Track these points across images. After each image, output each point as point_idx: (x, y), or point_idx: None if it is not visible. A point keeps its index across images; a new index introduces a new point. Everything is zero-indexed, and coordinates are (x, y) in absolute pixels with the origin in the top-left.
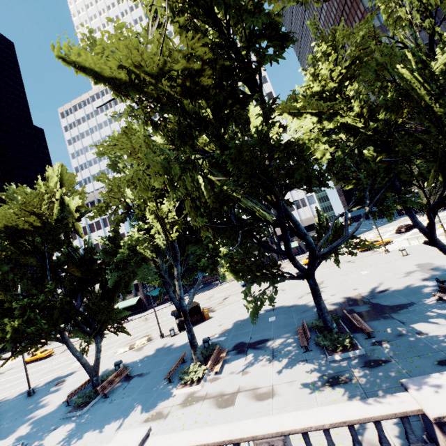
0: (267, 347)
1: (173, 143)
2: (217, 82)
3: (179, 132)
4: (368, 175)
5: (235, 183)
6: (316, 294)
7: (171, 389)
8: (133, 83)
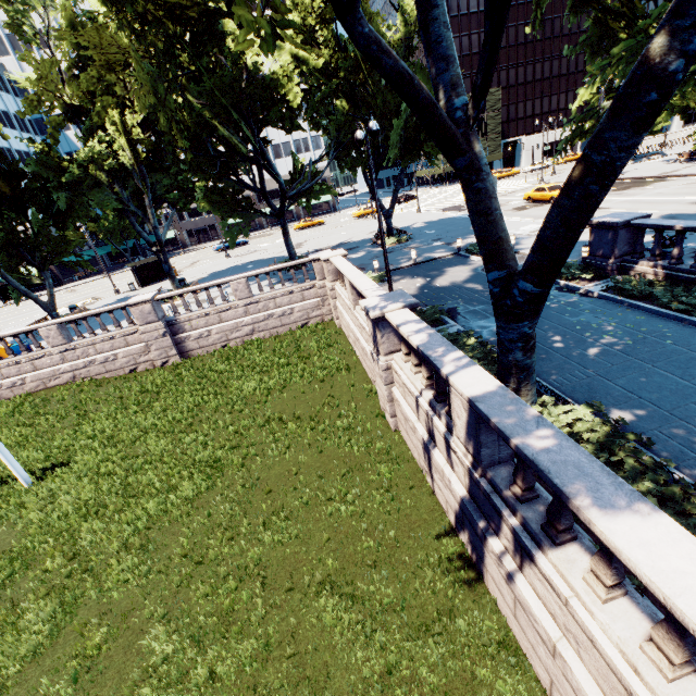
0: None
1: (147, 50)
2: (199, 14)
3: (163, 51)
4: (337, 127)
5: (212, 108)
6: (286, 232)
7: None
8: (126, 1)
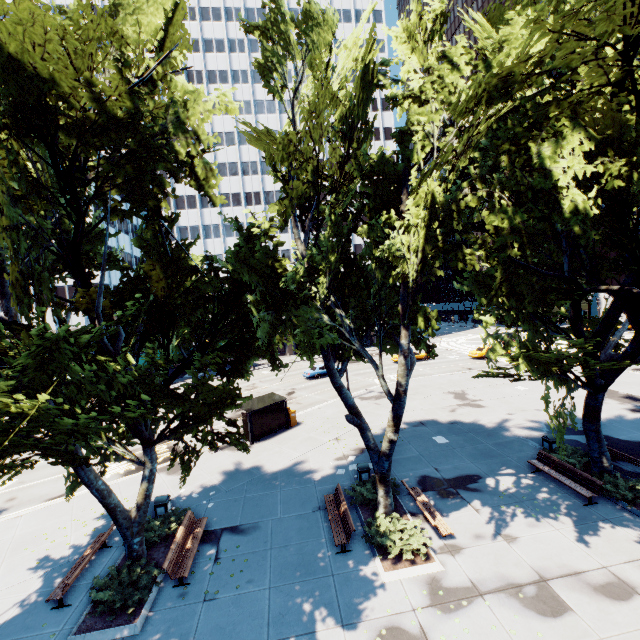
0: (496, 490)
1: None
2: None
3: None
4: None
5: (598, 197)
6: (598, 416)
7: (364, 569)
8: None
